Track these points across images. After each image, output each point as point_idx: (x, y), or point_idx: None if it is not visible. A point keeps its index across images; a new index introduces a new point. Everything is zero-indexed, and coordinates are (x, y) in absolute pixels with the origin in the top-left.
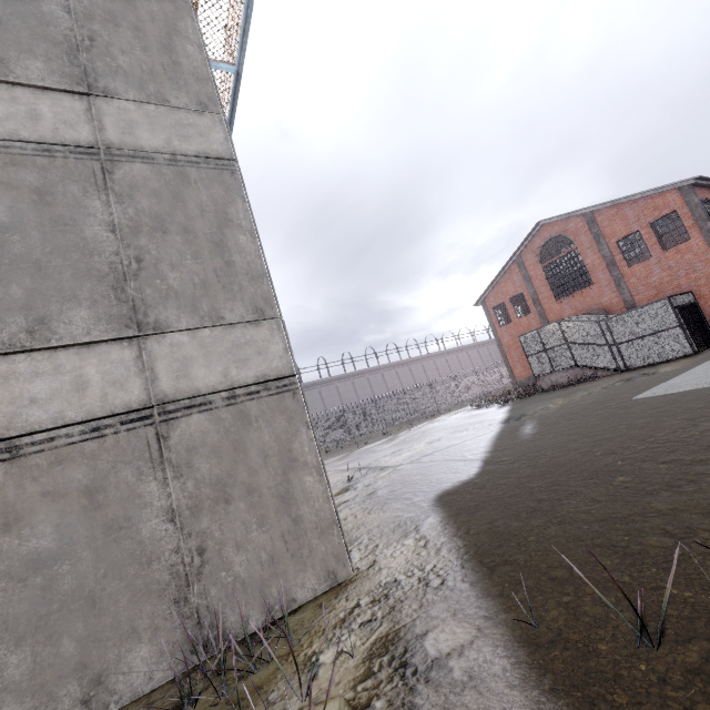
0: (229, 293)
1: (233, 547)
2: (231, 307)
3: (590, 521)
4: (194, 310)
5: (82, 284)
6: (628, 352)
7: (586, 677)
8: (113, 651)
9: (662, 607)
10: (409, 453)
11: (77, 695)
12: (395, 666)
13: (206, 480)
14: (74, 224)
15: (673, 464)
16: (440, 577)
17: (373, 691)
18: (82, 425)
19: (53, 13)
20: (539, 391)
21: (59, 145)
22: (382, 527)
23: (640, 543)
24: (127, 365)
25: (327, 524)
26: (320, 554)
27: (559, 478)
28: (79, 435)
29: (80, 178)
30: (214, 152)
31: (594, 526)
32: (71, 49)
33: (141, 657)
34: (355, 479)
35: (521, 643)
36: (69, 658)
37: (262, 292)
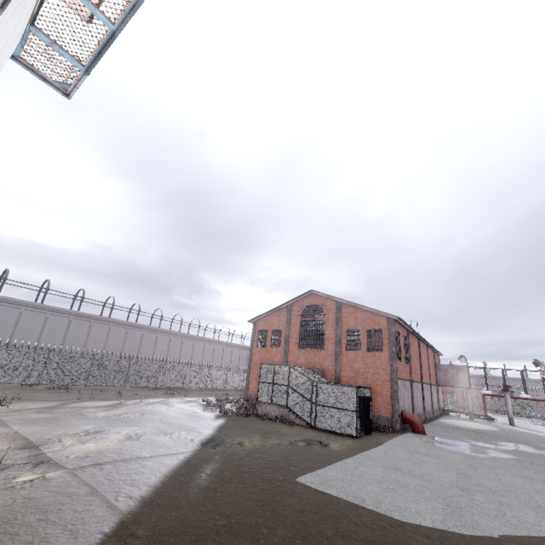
0: None
1: None
2: None
3: None
4: None
5: None
6: (321, 414)
7: None
8: None
9: None
10: (94, 446)
11: None
12: None
13: None
14: None
15: None
16: None
17: None
18: None
19: None
20: (254, 414)
21: None
22: None
23: None
24: None
25: None
26: None
27: None
28: None
29: None
30: None
31: None
32: None
33: None
34: None
35: None
36: None
37: None
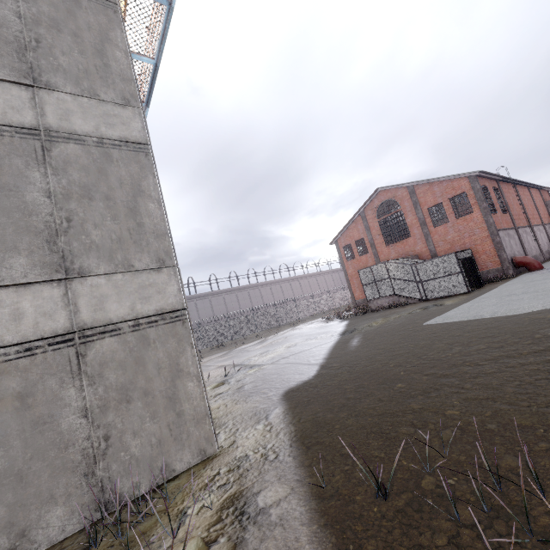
0: (138, 247)
1: (131, 434)
2: (139, 258)
3: (374, 415)
4: (111, 259)
5: (22, 238)
6: (428, 287)
7: (345, 516)
8: (35, 513)
9: (391, 473)
10: (273, 355)
11: (5, 545)
12: (236, 514)
13: (113, 386)
14: (17, 190)
15: (431, 376)
16: (276, 453)
17: (220, 531)
18: (17, 346)
19: (6, 17)
20: (369, 310)
21: (7, 126)
22: (243, 415)
23: (397, 431)
24: (55, 301)
25: (202, 416)
26: (195, 437)
27: (364, 382)
28: (14, 354)
29: (23, 153)
30: (133, 138)
31: (375, 418)
32: (20, 48)
33: (57, 515)
34: (230, 375)
35: (315, 497)
36: (0, 519)
37: (164, 246)
